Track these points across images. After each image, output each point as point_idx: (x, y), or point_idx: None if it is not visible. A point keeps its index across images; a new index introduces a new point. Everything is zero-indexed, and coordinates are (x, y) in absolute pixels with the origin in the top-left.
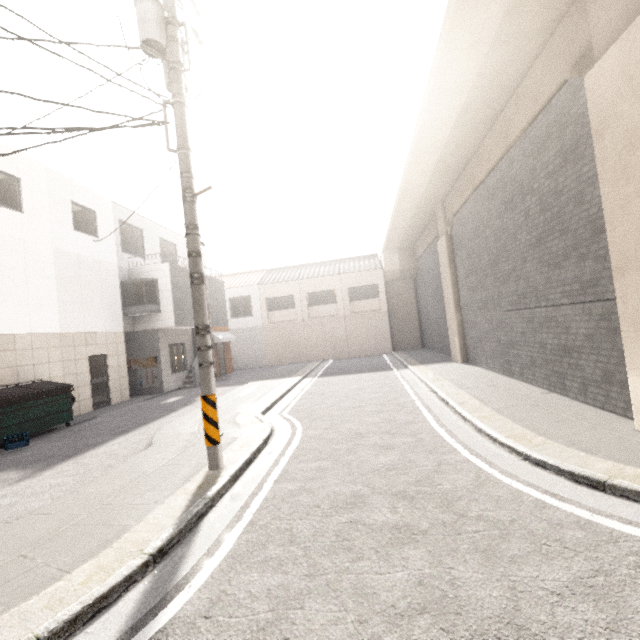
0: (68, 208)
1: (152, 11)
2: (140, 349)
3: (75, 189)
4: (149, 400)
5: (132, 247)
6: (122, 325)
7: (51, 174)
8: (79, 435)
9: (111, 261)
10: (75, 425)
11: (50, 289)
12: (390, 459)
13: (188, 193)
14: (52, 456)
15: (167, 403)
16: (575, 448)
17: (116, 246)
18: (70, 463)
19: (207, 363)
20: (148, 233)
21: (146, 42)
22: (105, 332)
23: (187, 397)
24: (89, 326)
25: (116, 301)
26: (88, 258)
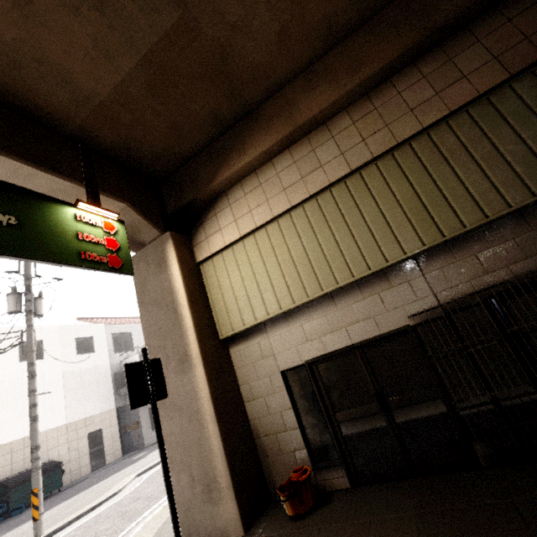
0: (73, 343)
1: (11, 299)
2: (130, 416)
3: (78, 330)
4: (131, 456)
5: (123, 346)
6: (114, 404)
7: (62, 328)
8: (55, 500)
9: (105, 363)
10: (68, 488)
11: (60, 397)
12: (106, 527)
13: (29, 374)
14: (21, 522)
15: (131, 460)
16: (168, 518)
17: (110, 351)
18: (16, 529)
19: (34, 469)
20: (136, 332)
21: (10, 312)
22: (100, 413)
23: (148, 452)
24: (88, 412)
25: (109, 388)
26: (87, 368)
